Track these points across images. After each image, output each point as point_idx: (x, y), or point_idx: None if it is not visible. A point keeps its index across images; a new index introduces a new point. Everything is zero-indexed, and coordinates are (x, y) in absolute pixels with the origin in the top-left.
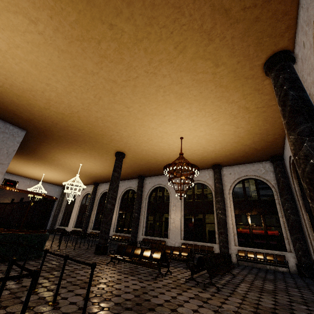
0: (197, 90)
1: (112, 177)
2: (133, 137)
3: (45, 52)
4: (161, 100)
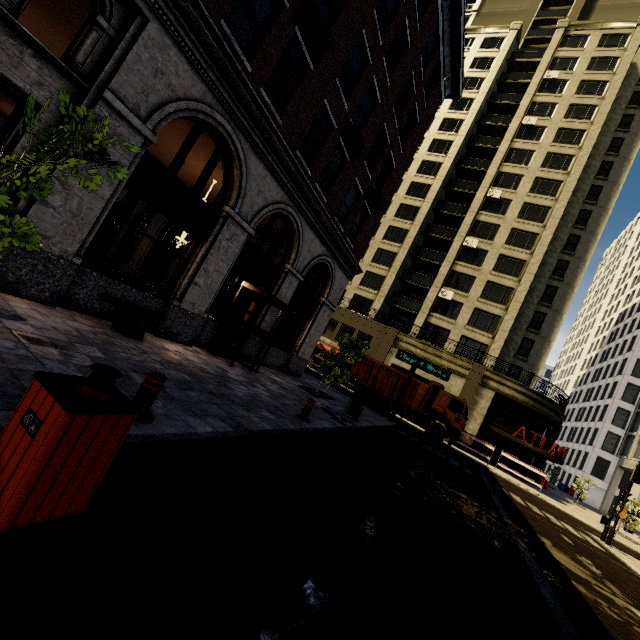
0: (201, 138)
1: (128, 192)
2: (159, 151)
3: (32, 23)
4: (171, 129)
